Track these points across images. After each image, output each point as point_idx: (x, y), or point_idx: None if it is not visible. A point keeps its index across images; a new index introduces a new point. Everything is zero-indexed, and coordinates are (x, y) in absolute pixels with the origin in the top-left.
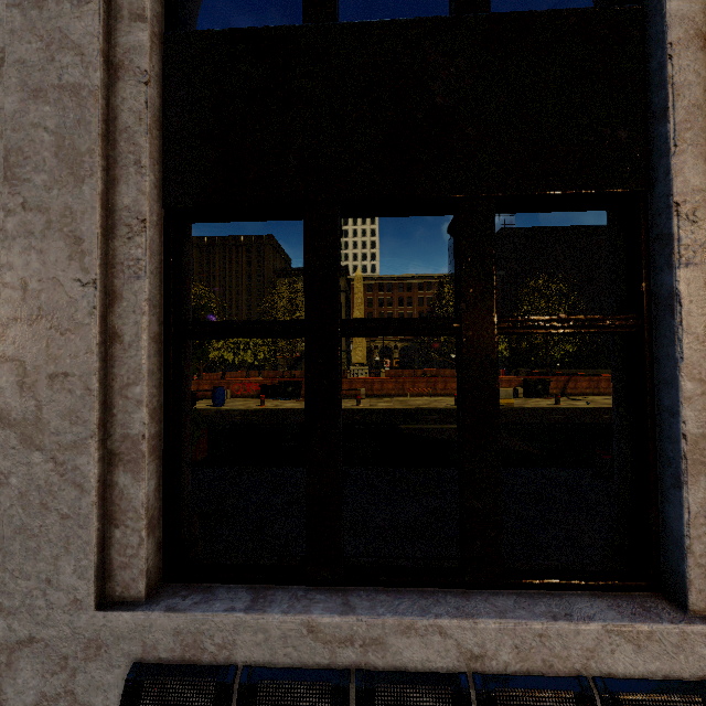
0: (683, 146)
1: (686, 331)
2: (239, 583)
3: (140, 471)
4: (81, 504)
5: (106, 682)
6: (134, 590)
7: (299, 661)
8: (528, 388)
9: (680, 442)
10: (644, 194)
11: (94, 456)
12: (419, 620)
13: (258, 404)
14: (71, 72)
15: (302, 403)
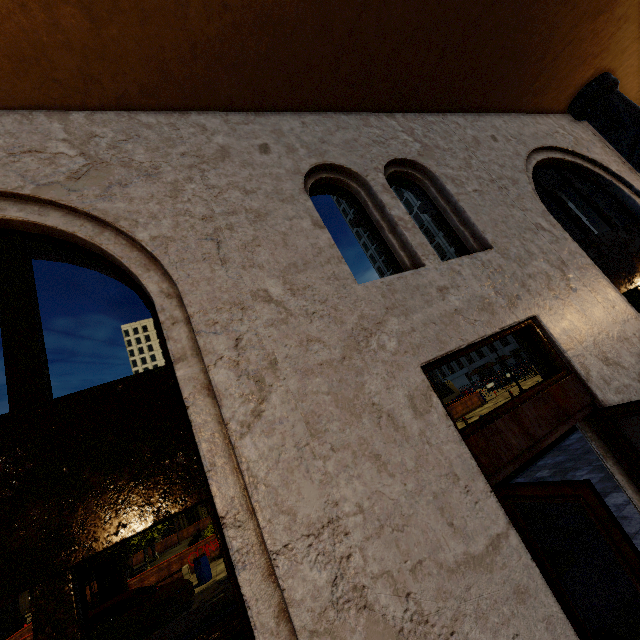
0: None
1: None
2: None
3: None
4: None
5: None
6: None
7: None
8: None
9: None
10: None
11: None
12: None
13: None
14: (582, 260)
15: None
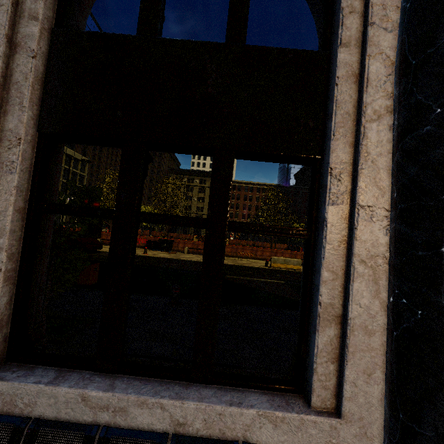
0: (338, 136)
1: (328, 242)
2: (53, 366)
3: None
4: None
5: None
6: None
7: (74, 418)
8: None
9: (317, 307)
10: (320, 160)
11: None
12: (150, 399)
13: (143, 252)
14: None
15: (171, 254)
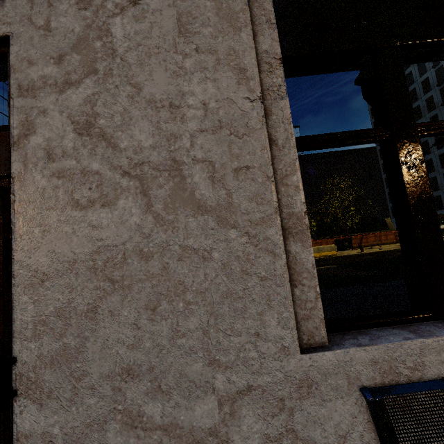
0: None
1: None
2: (380, 326)
3: (307, 240)
4: (275, 267)
5: (321, 416)
6: (317, 337)
7: None
8: (340, 245)
9: None
10: None
11: (280, 227)
12: None
13: None
14: None
15: None
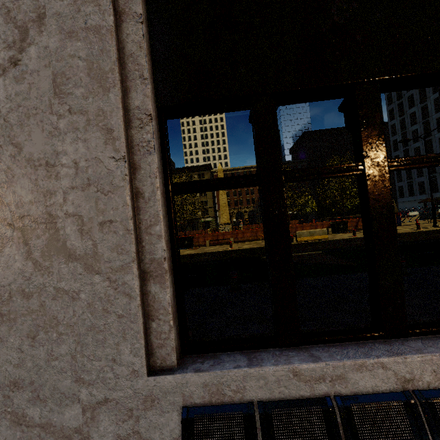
0: None
1: None
2: (233, 350)
3: (165, 282)
4: (130, 307)
5: (160, 423)
6: (169, 361)
7: (289, 395)
8: (334, 228)
9: None
10: None
11: (136, 274)
12: (367, 360)
13: None
14: (92, 18)
15: (195, 250)
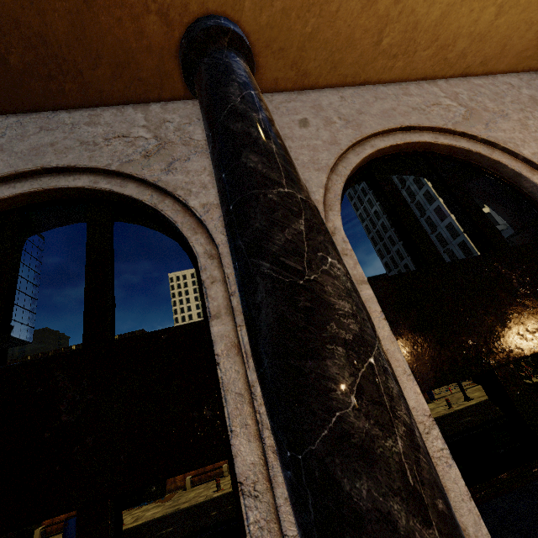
0: (237, 429)
1: None
2: None
3: None
4: None
5: None
6: None
7: None
8: None
9: None
10: (232, 458)
11: None
12: None
13: None
14: None
15: (165, 504)
